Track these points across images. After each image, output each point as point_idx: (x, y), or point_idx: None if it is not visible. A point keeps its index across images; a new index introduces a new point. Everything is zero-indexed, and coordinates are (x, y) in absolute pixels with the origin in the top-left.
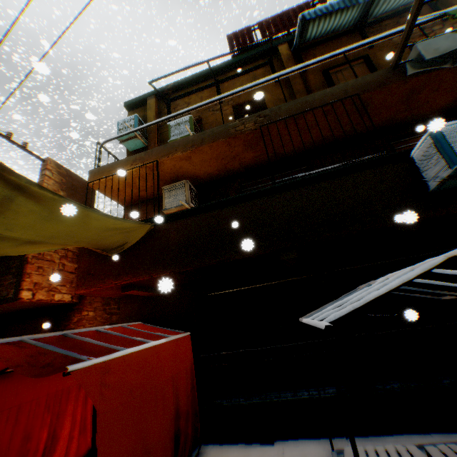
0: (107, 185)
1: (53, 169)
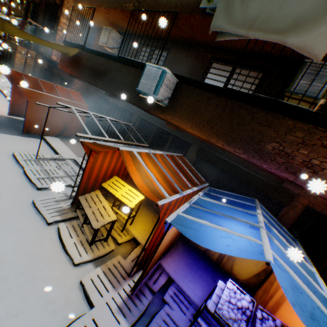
0: (81, 13)
1: None
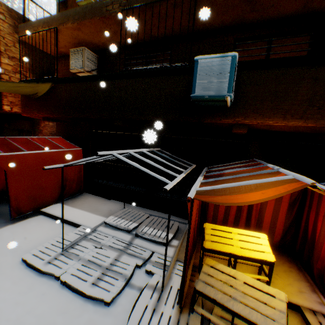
0: (33, 41)
1: (5, 13)
